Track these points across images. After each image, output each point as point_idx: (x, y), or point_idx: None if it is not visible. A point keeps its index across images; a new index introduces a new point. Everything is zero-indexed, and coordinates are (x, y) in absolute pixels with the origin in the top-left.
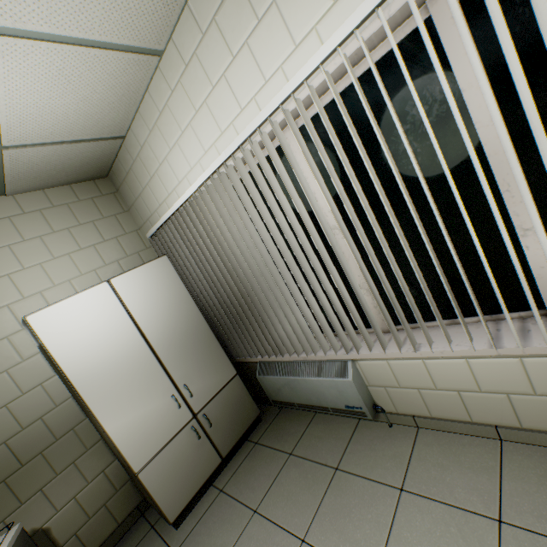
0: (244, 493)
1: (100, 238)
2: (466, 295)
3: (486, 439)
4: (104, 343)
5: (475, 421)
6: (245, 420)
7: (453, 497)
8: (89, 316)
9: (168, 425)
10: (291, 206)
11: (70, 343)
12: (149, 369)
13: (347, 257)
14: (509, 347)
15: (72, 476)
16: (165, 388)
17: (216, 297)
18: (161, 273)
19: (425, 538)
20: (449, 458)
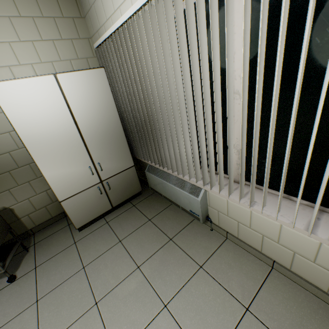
0: (118, 229)
1: (58, 35)
2: (310, 185)
3: (263, 263)
4: (47, 120)
5: (263, 252)
6: (131, 192)
7: (227, 284)
8: (37, 98)
9: (84, 182)
10: (210, 59)
11: (22, 113)
12: (77, 147)
13: (235, 121)
14: (321, 237)
15: (27, 188)
16: (85, 161)
17: (132, 113)
18: (96, 82)
19: (201, 297)
20: (236, 263)
